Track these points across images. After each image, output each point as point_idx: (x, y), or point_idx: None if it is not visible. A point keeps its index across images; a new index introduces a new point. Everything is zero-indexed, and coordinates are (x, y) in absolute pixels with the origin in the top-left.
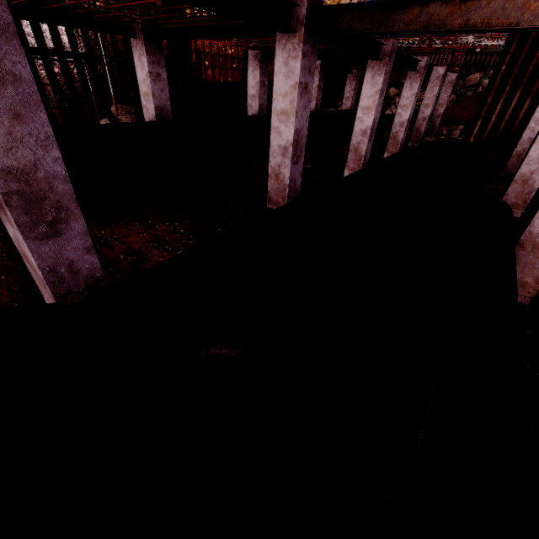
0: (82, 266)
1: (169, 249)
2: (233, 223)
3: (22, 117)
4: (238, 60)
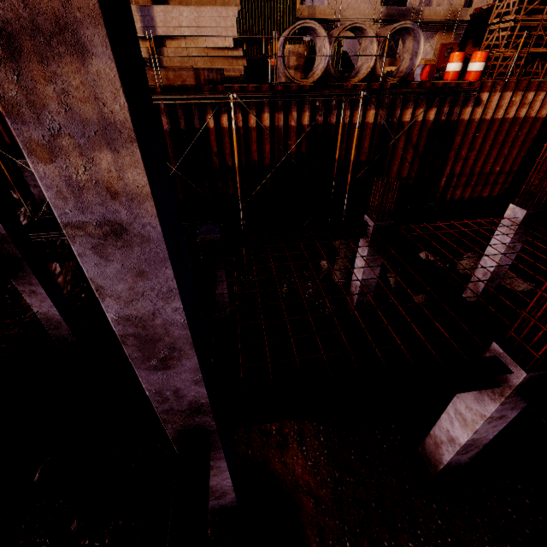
0: (228, 505)
1: (304, 453)
2: (369, 456)
3: (217, 474)
4: (508, 173)
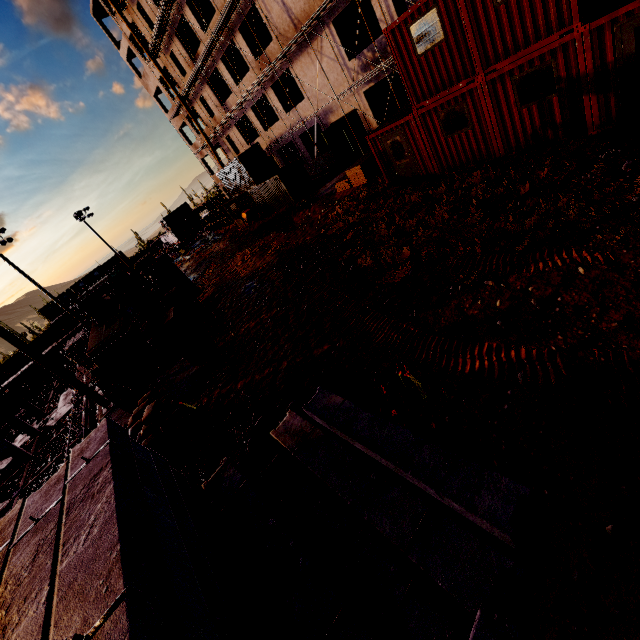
0: None
1: None
2: None
3: None
4: None
